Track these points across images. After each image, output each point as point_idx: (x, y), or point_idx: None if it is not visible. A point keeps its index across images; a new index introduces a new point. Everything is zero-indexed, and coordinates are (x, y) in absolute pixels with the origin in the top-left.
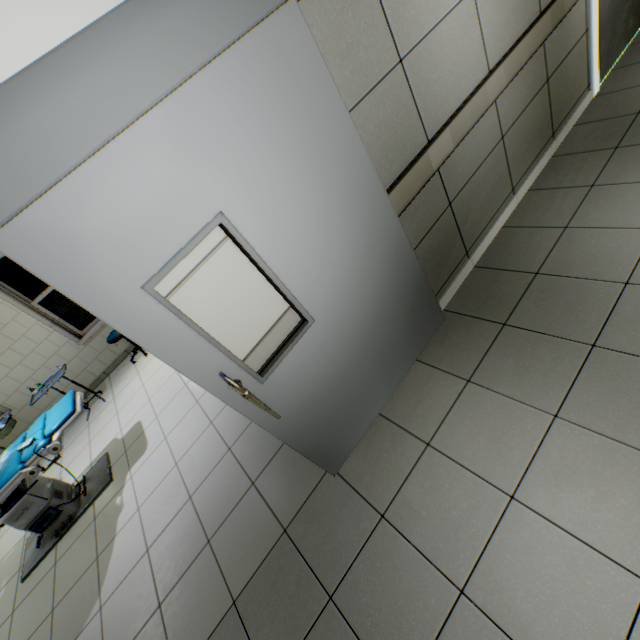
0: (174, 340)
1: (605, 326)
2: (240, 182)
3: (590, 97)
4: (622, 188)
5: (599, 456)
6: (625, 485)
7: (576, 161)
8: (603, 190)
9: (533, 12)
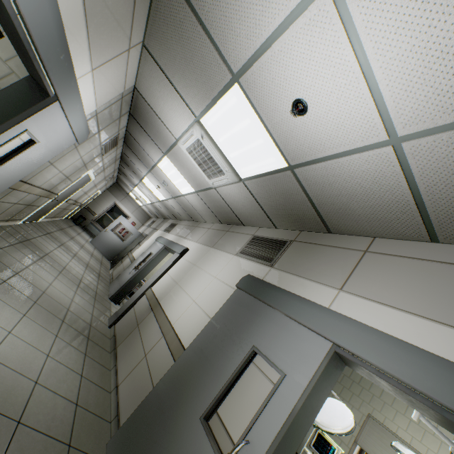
0: (2, 140)
1: (10, 279)
2: (45, 143)
3: (18, 223)
4: (21, 252)
5: (2, 305)
6: (9, 313)
7: (9, 235)
8: (16, 248)
9: (51, 189)
